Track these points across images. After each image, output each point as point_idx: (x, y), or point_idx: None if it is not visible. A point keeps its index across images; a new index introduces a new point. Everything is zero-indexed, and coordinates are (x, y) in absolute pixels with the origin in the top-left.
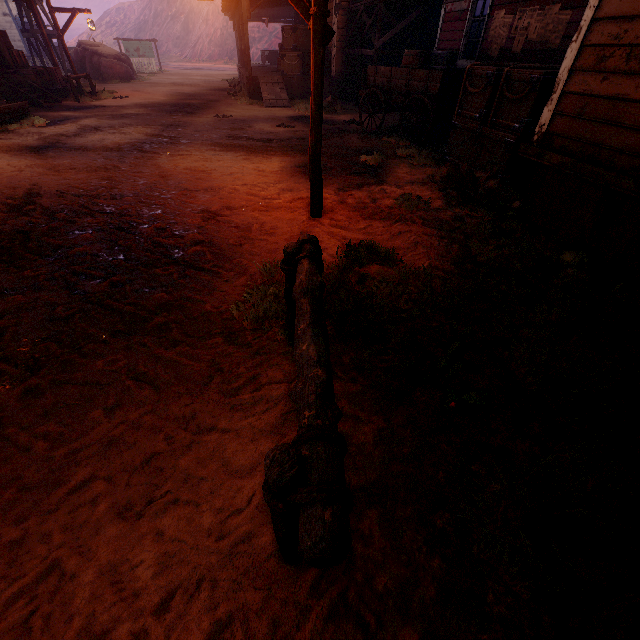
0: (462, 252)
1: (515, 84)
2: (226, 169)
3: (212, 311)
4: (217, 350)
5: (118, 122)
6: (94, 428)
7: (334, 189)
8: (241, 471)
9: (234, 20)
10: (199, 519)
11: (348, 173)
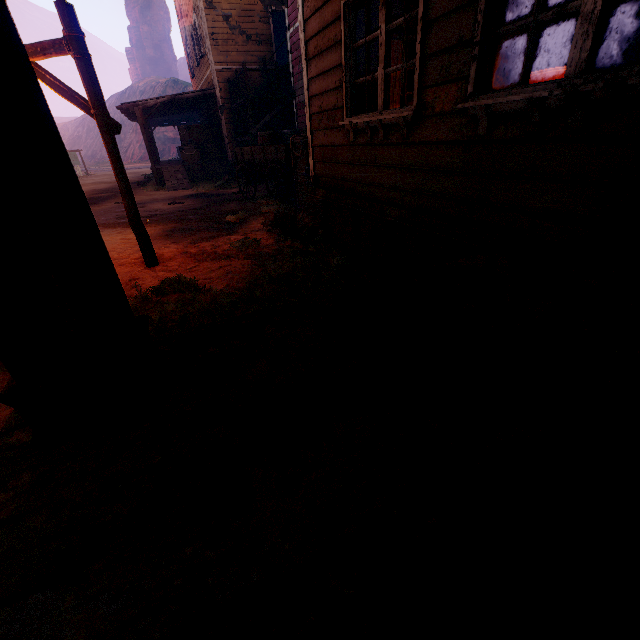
0: (263, 273)
1: None
2: None
3: None
4: None
5: None
6: None
7: (185, 244)
8: None
9: None
10: None
11: (207, 230)
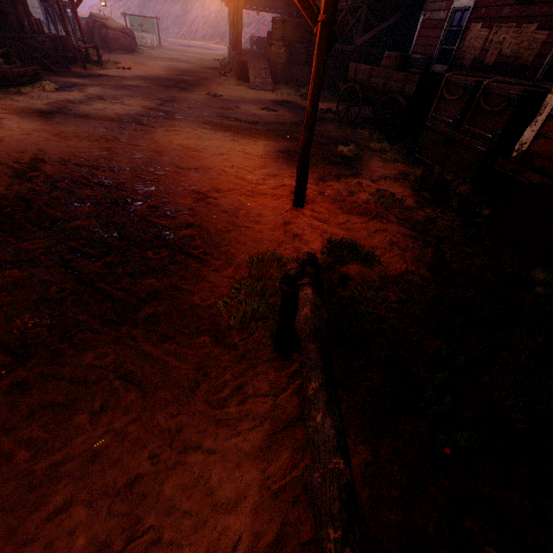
0: (436, 257)
1: (492, 97)
2: (216, 149)
3: (200, 304)
4: (204, 351)
5: (120, 92)
6: (78, 436)
7: (314, 178)
8: (226, 505)
9: (229, 7)
10: None
11: (327, 163)
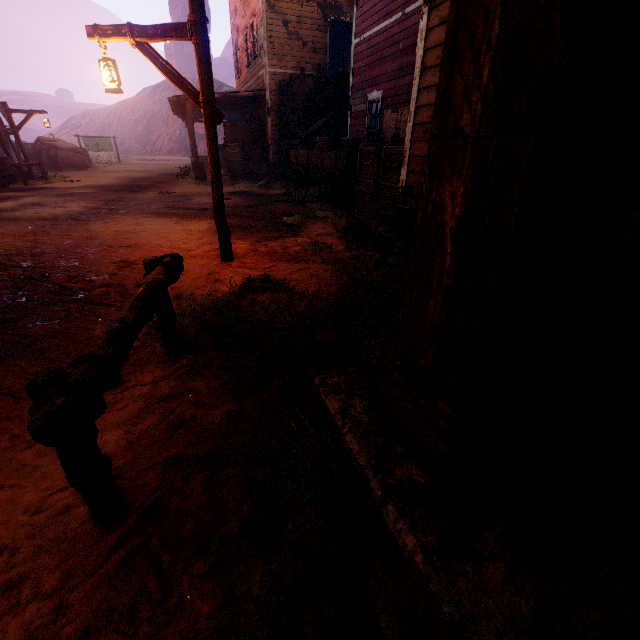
0: (349, 280)
1: (392, 156)
2: (155, 230)
3: (100, 335)
4: None
5: (61, 199)
6: None
7: (251, 241)
8: None
9: (185, 121)
10: (20, 499)
11: (268, 230)
